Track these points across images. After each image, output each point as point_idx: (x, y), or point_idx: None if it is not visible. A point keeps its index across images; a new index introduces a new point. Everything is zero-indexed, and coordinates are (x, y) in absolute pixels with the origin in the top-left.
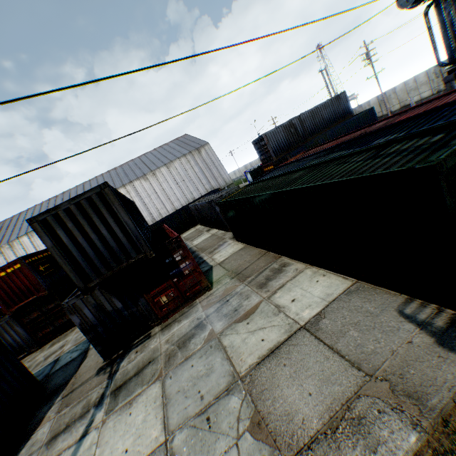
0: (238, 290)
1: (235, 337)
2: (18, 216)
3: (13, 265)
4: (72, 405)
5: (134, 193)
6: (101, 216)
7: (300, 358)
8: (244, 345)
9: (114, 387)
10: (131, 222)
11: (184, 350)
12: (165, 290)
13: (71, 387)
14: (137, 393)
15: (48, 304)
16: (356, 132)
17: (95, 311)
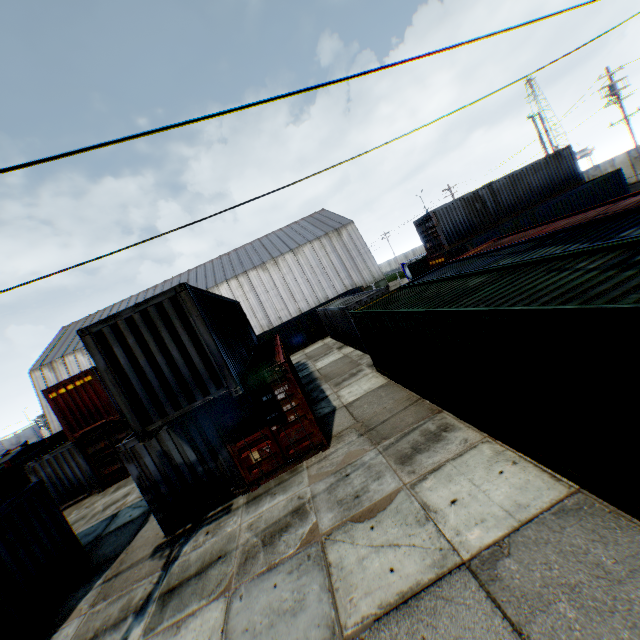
0: (366, 459)
1: (348, 549)
2: (111, 308)
3: (84, 376)
4: (110, 600)
5: (248, 287)
6: (173, 331)
7: (453, 634)
8: (359, 570)
9: (165, 588)
10: (213, 342)
11: (270, 550)
12: (258, 442)
13: (118, 566)
14: (190, 610)
15: (119, 432)
16: (587, 211)
17: (160, 461)
